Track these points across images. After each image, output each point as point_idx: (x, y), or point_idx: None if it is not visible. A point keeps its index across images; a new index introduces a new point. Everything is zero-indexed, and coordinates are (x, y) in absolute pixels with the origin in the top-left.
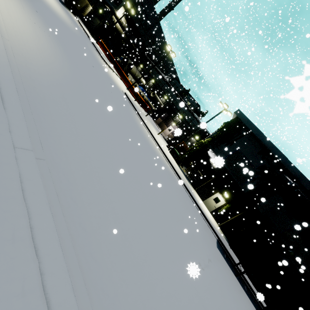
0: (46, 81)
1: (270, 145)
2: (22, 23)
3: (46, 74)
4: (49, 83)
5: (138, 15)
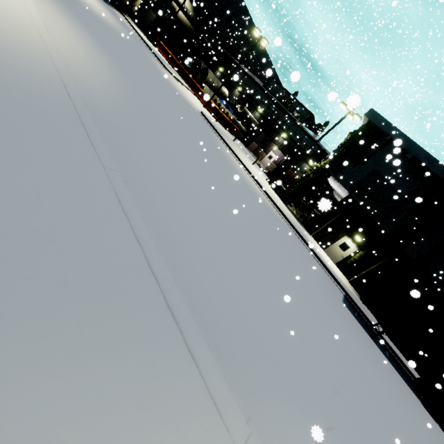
0: (111, 107)
1: (425, 157)
2: (73, 44)
3: (110, 99)
4: (115, 109)
5: None
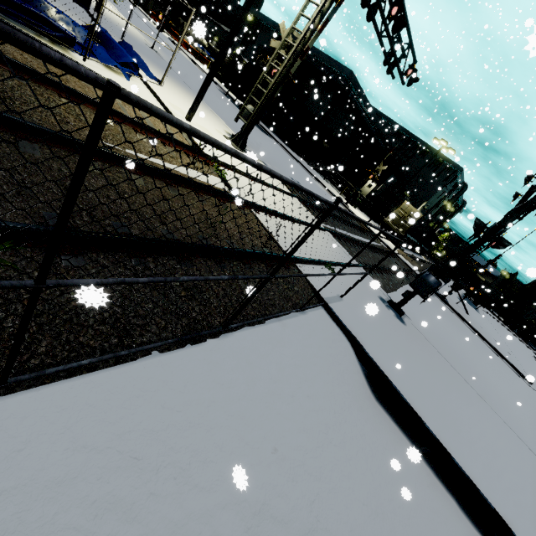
0: None
1: (272, 23)
2: None
3: None
4: None
5: None
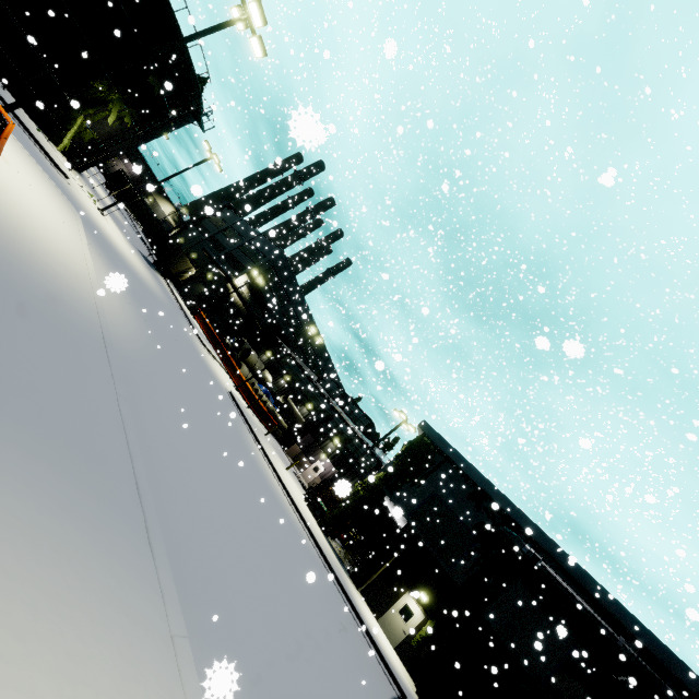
0: (131, 354)
1: (482, 480)
2: (112, 297)
3: (132, 348)
4: (134, 357)
5: (269, 285)
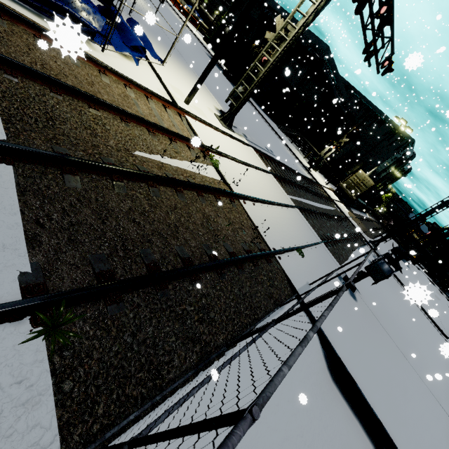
0: None
1: None
2: None
3: None
4: None
5: None
